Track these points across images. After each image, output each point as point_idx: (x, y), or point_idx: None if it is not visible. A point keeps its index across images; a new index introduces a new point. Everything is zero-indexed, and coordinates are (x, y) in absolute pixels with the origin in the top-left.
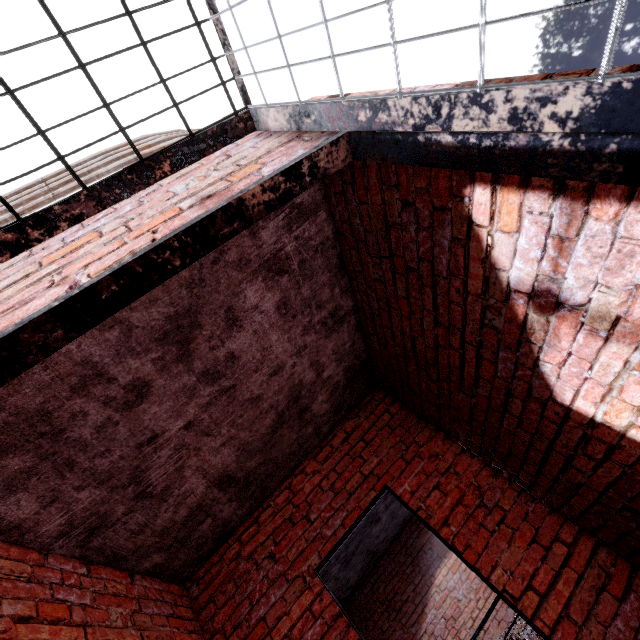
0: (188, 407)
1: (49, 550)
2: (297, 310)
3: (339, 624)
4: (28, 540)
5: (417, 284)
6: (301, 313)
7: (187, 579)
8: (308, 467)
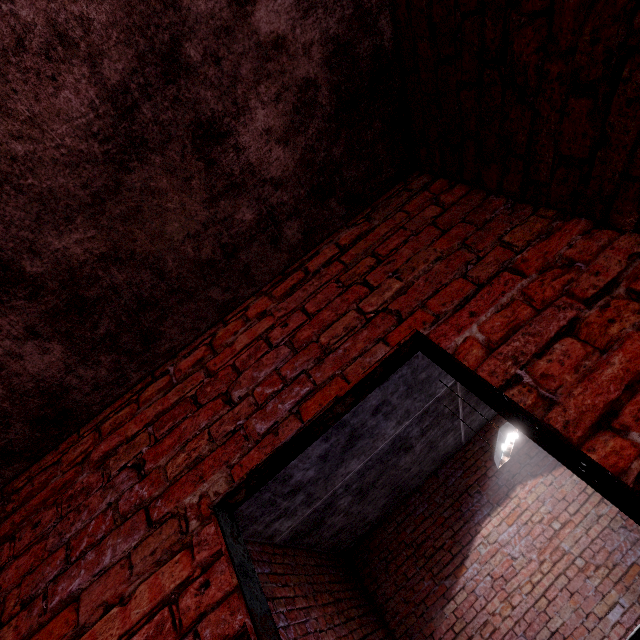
0: None
1: None
2: None
3: None
4: None
5: None
6: None
7: None
8: (252, 308)
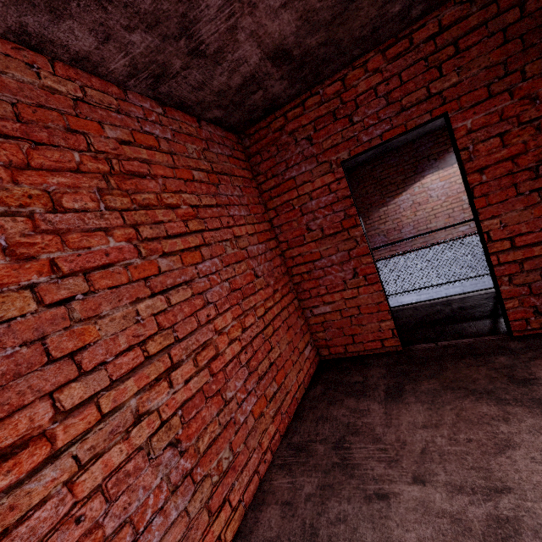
0: None
1: (125, 87)
2: None
3: (346, 202)
4: (103, 74)
5: None
6: None
7: (241, 132)
8: (371, 62)
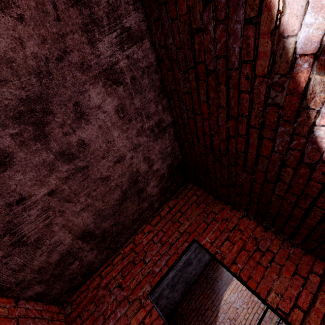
0: (49, 178)
1: None
2: (132, 116)
3: None
4: None
5: (214, 85)
6: (135, 119)
7: (64, 302)
8: (145, 229)
